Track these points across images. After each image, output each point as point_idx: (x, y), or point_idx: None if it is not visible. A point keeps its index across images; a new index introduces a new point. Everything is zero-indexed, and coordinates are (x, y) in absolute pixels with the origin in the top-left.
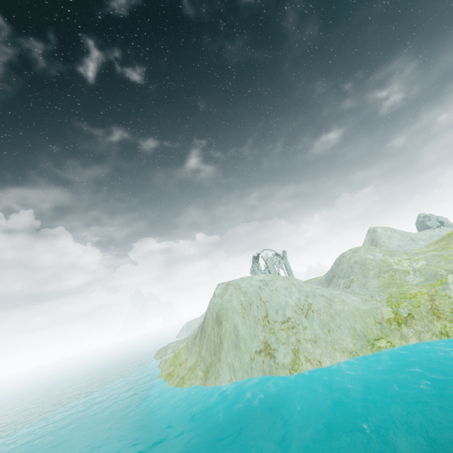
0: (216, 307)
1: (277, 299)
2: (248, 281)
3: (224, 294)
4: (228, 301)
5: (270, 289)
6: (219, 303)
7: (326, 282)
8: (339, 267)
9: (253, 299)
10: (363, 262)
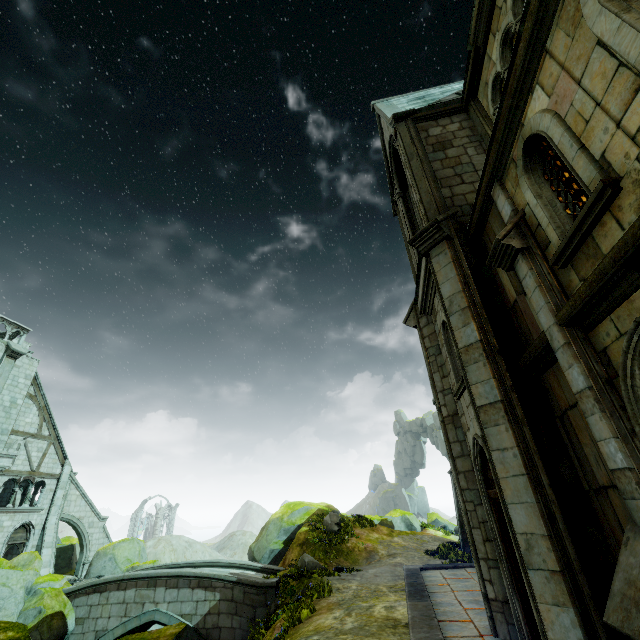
0: (150, 554)
1: (196, 557)
2: (178, 538)
3: (158, 544)
4: (163, 551)
5: (193, 549)
6: (153, 551)
7: (217, 550)
8: (230, 541)
9: (180, 554)
10: (246, 542)
